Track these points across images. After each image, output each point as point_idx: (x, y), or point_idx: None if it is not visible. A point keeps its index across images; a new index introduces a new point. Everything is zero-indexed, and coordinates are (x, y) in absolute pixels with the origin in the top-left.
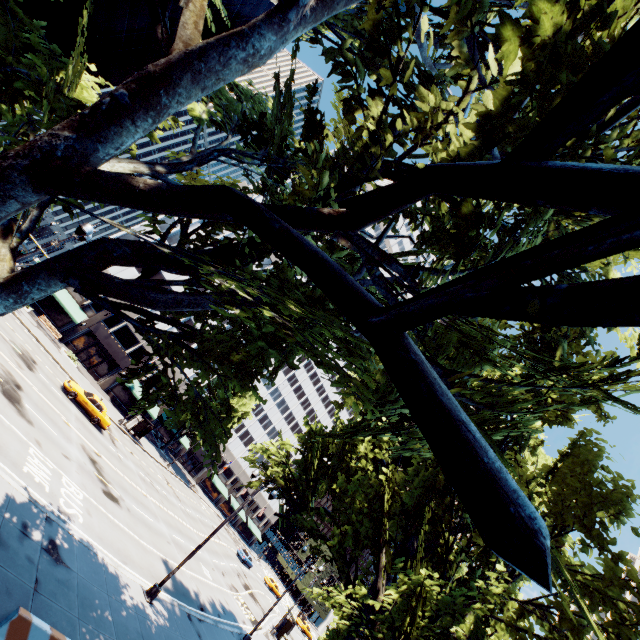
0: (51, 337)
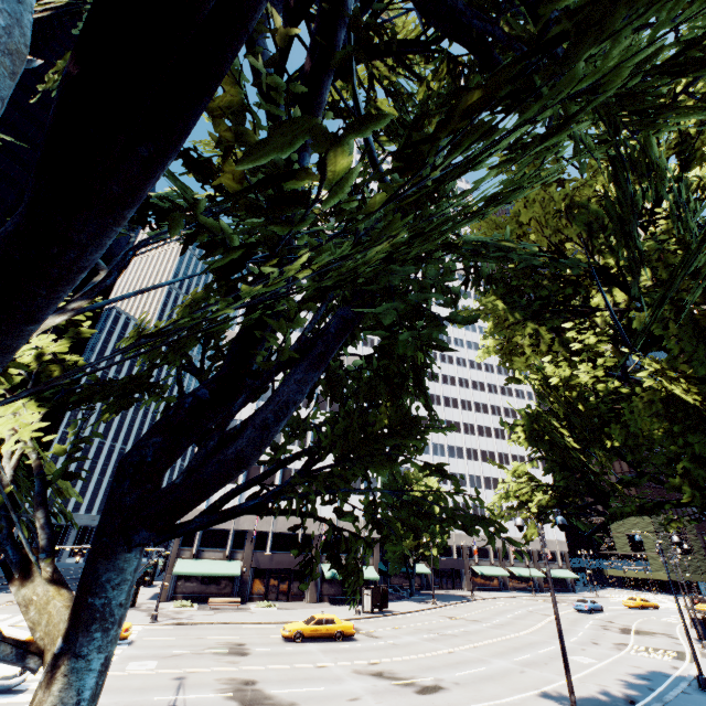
0: (233, 609)
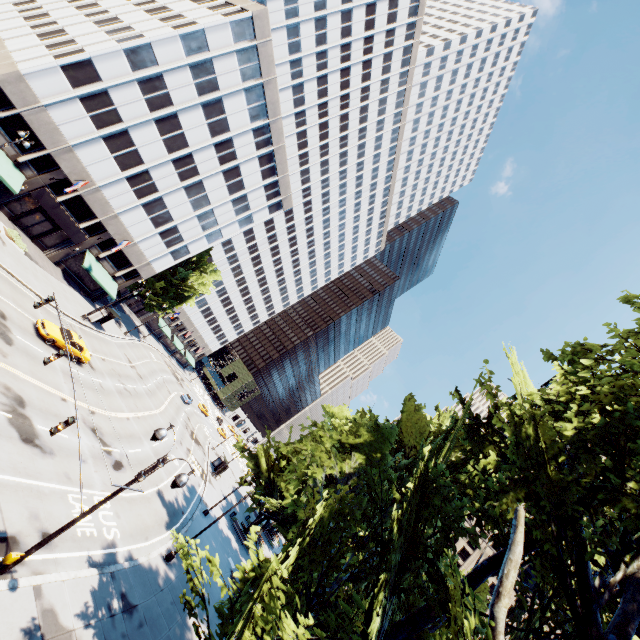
0: None
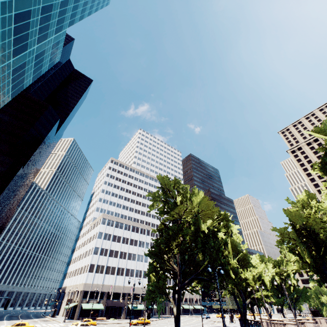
0: (103, 321)
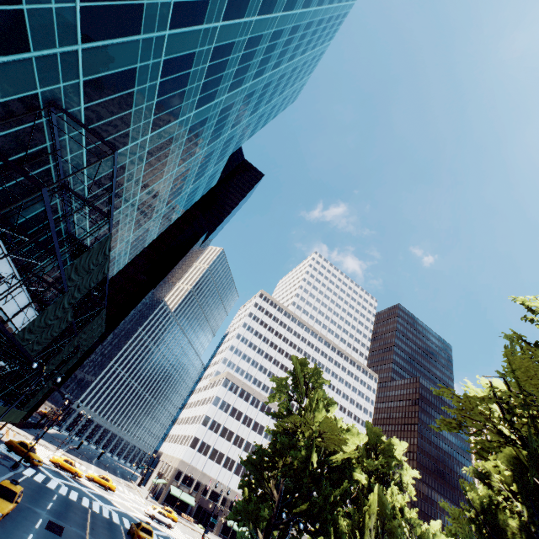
0: (189, 522)
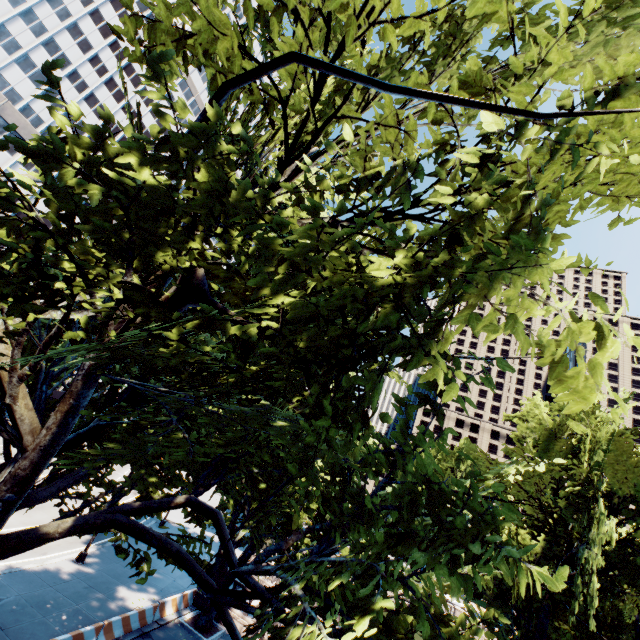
0: None
